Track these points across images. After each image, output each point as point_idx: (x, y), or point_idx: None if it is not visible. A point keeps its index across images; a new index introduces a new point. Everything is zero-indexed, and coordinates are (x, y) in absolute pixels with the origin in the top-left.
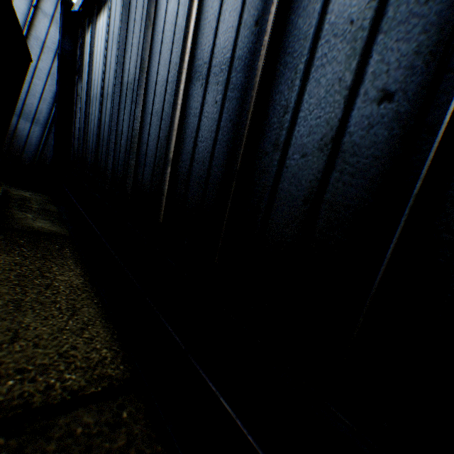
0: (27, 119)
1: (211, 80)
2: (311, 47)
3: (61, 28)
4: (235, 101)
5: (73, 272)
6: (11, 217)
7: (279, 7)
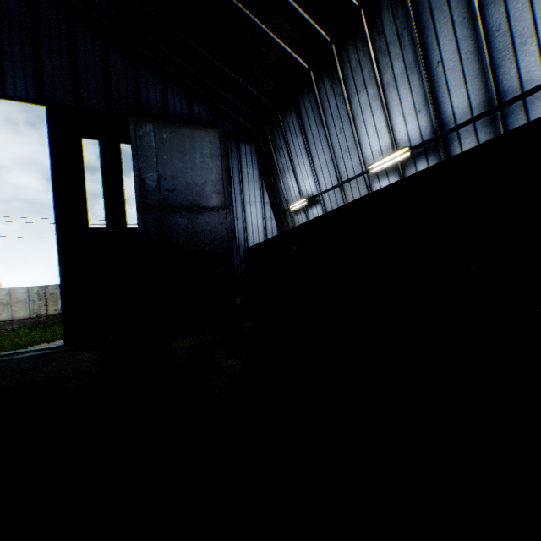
0: None
1: None
2: None
3: (276, 220)
4: None
5: None
6: None
7: None
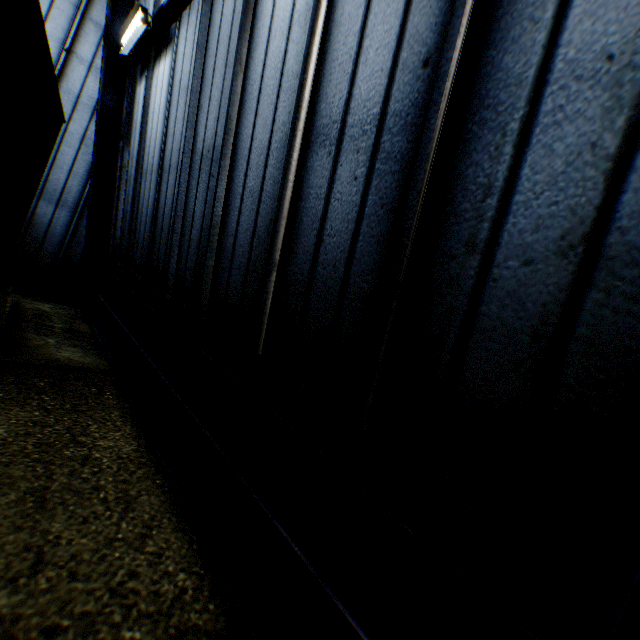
0: (49, 201)
1: (346, 146)
2: (531, 96)
3: (102, 77)
4: (391, 176)
5: (120, 431)
6: (25, 345)
7: (467, 39)
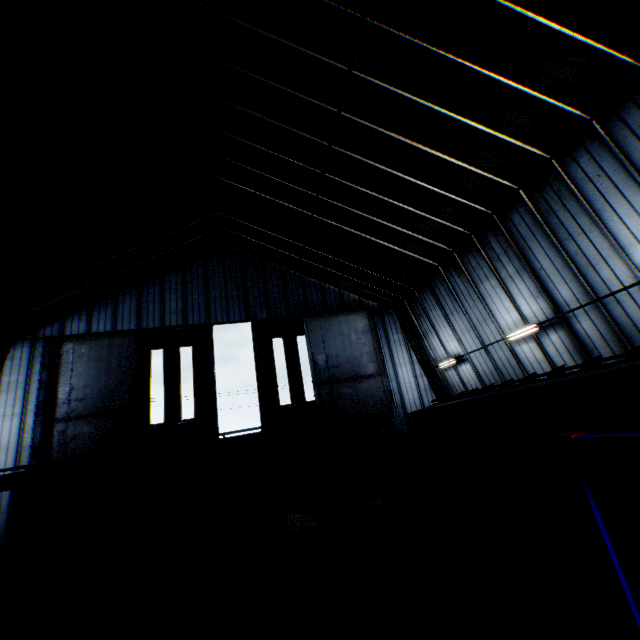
0: None
1: None
2: None
3: (426, 376)
4: None
5: None
6: None
7: None
